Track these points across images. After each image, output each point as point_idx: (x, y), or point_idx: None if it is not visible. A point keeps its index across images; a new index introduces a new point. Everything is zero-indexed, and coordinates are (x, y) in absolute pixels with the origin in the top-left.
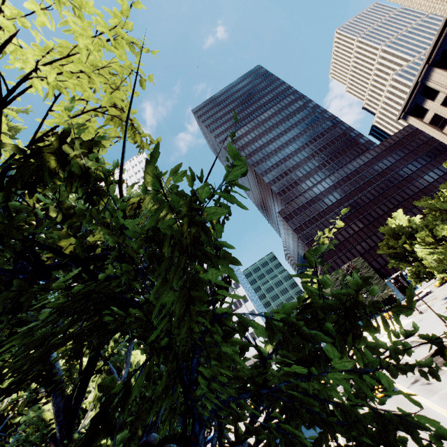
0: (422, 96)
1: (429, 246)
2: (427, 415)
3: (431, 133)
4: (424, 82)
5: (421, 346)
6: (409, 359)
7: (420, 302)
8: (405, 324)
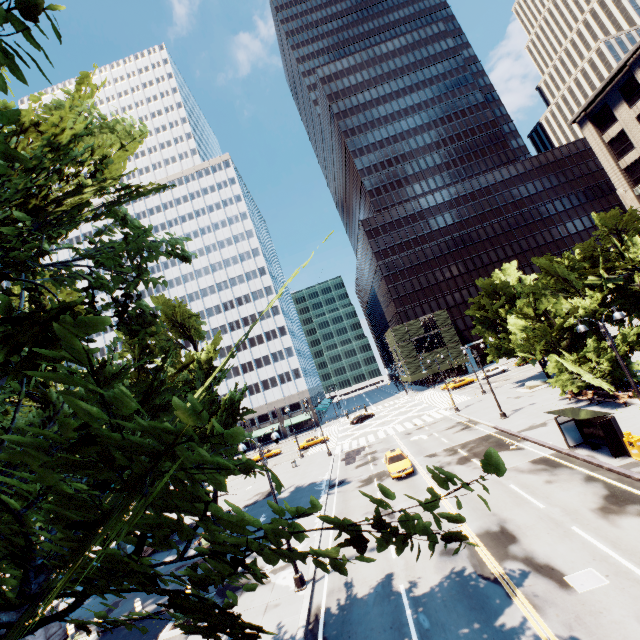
0: (619, 94)
1: (525, 320)
2: None
3: (603, 159)
4: (633, 69)
5: (465, 430)
6: (446, 442)
7: (490, 380)
8: (462, 401)
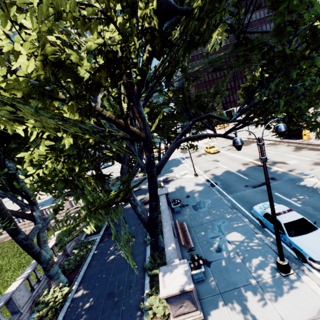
0: None
1: None
2: (232, 158)
3: None
4: None
5: None
6: (227, 143)
7: None
8: None
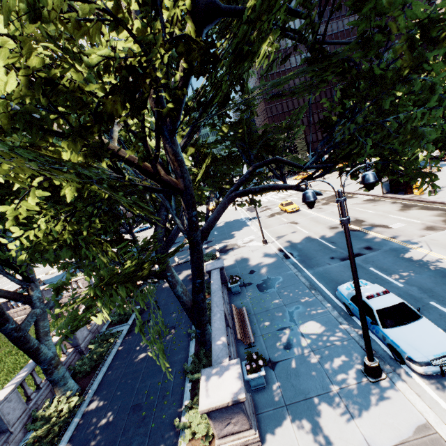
0: None
1: None
2: (317, 219)
3: None
4: None
5: None
6: None
7: None
8: (311, 184)
